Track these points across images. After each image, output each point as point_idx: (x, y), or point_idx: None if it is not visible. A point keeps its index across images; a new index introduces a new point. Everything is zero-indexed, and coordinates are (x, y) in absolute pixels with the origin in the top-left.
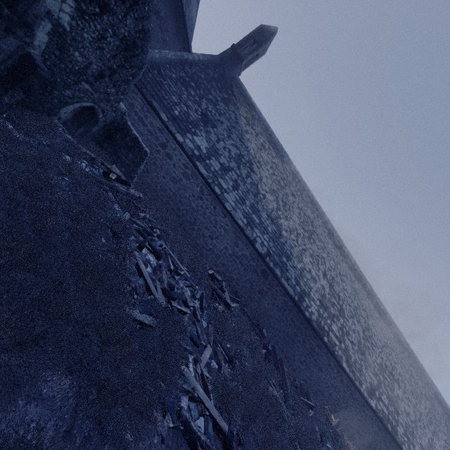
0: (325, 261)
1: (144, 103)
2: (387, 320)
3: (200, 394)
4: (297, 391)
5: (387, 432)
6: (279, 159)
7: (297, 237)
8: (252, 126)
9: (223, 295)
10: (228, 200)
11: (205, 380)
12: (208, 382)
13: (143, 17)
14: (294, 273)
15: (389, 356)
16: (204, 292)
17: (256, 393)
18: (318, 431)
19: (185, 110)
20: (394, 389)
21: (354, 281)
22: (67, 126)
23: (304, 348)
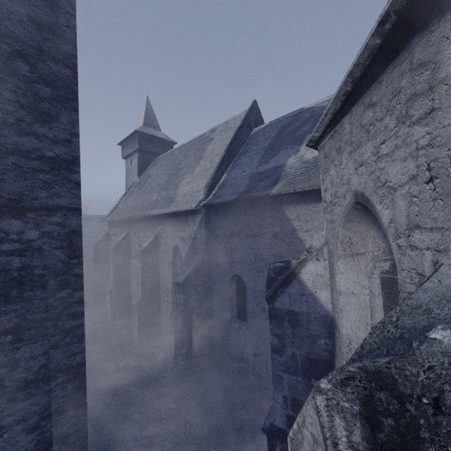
0: None
1: None
2: None
3: None
4: None
5: None
6: None
7: None
8: None
9: None
10: None
11: None
12: None
13: None
14: None
15: None
16: None
17: None
18: None
19: None
20: None
21: None
22: None
23: None
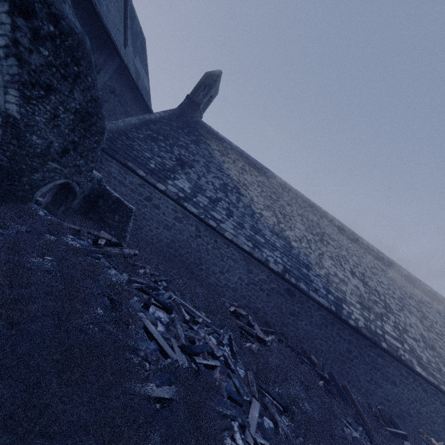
0: (347, 259)
1: (120, 167)
2: (440, 302)
3: None
4: (379, 421)
5: None
6: (263, 176)
7: (309, 243)
8: (226, 155)
9: (253, 331)
10: (226, 229)
11: None
12: None
13: (89, 87)
14: (321, 282)
15: None
16: (231, 335)
17: (332, 444)
18: None
19: (160, 160)
20: None
21: (386, 270)
22: (49, 209)
23: (365, 363)
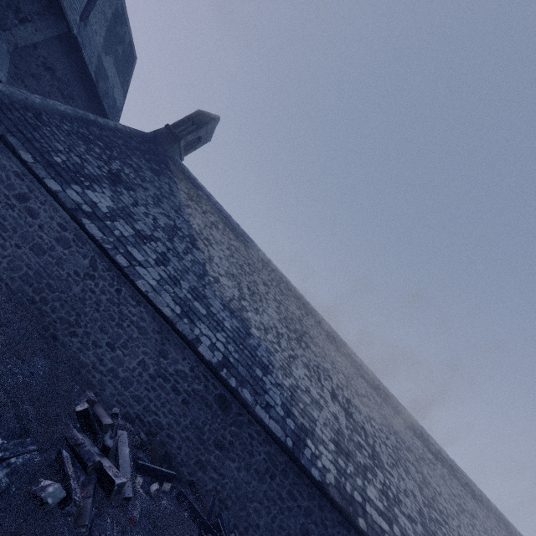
0: (330, 375)
1: None
2: (445, 463)
3: None
4: None
5: None
6: (241, 243)
7: (279, 338)
8: (196, 203)
9: (92, 457)
10: (145, 276)
11: None
12: None
13: None
14: (281, 396)
15: (474, 531)
16: (26, 456)
17: None
18: None
19: (78, 161)
20: None
21: (381, 404)
22: None
23: None
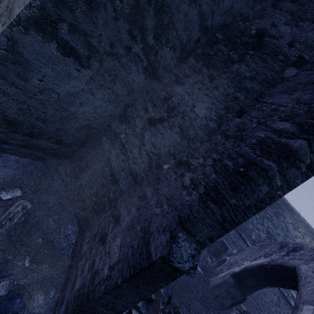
0: None
1: (235, 233)
2: None
3: None
4: None
5: None
6: None
7: None
8: (297, 229)
9: None
10: None
11: None
12: None
13: None
14: None
15: None
16: None
17: None
18: None
19: (257, 232)
20: None
21: None
22: None
23: None
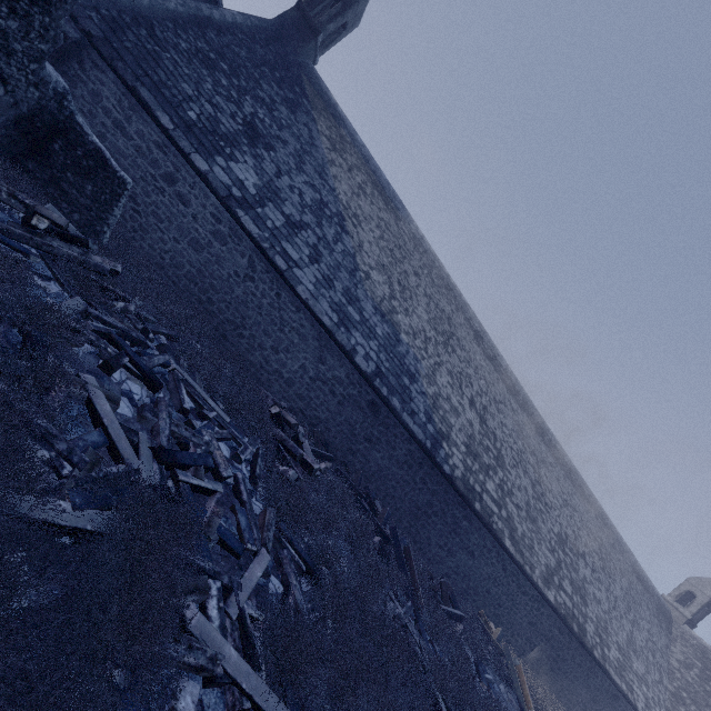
0: (471, 382)
1: (122, 92)
2: (565, 467)
3: (231, 665)
4: (436, 596)
5: (572, 634)
6: (391, 213)
7: (426, 343)
8: (340, 153)
9: (298, 450)
10: (303, 280)
11: (248, 629)
12: (256, 631)
13: None
14: (424, 404)
15: (571, 520)
16: (260, 448)
17: (363, 623)
18: (471, 656)
19: (211, 112)
20: (580, 568)
21: (517, 410)
22: None
23: (445, 524)
